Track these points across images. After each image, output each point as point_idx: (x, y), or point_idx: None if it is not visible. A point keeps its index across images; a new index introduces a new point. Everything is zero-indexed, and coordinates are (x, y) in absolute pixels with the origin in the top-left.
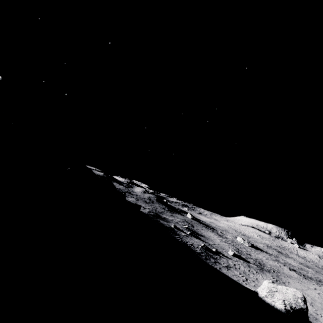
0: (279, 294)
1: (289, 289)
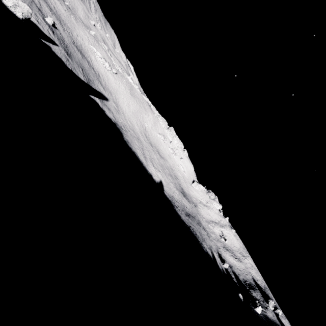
0: (20, 9)
1: (26, 7)
